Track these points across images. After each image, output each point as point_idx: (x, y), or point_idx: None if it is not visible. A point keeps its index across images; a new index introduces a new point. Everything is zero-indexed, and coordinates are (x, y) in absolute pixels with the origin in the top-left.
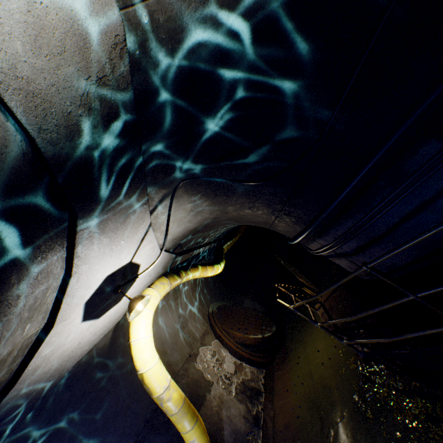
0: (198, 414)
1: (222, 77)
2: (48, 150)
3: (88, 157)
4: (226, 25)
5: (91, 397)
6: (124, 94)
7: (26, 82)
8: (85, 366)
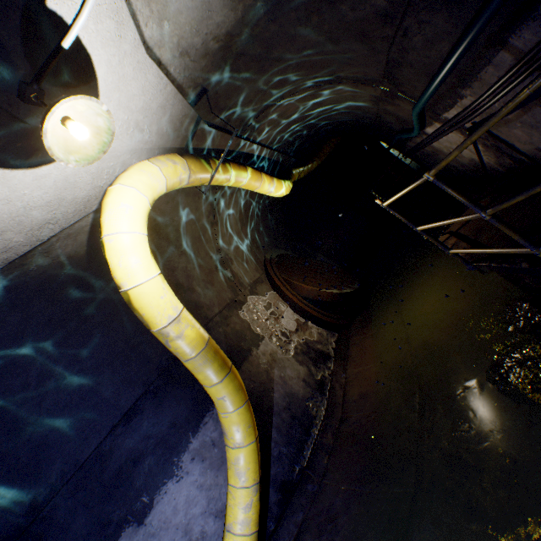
0: (231, 366)
1: None
2: None
3: None
4: None
5: (66, 329)
6: None
7: None
8: (40, 279)
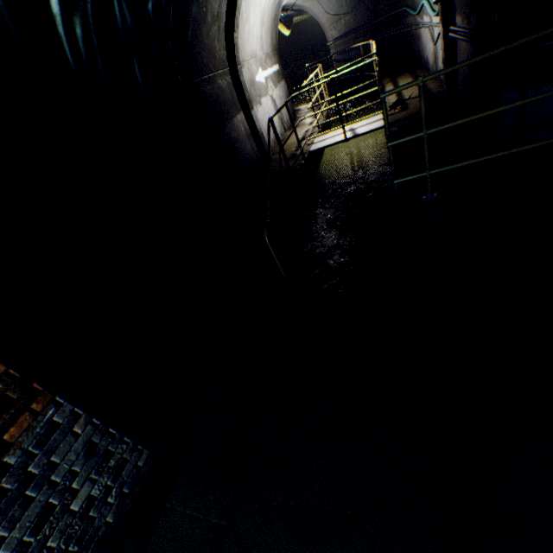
0: None
1: None
2: None
3: None
4: None
5: None
6: None
7: None
8: None
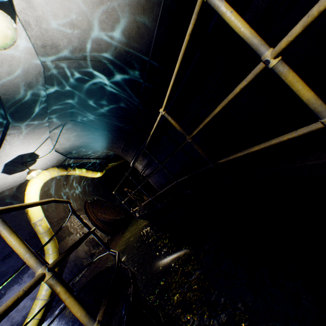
0: (55, 238)
1: (89, 87)
2: (5, 100)
3: (20, 104)
4: (89, 73)
5: None
6: (41, 86)
7: (3, 83)
8: None
